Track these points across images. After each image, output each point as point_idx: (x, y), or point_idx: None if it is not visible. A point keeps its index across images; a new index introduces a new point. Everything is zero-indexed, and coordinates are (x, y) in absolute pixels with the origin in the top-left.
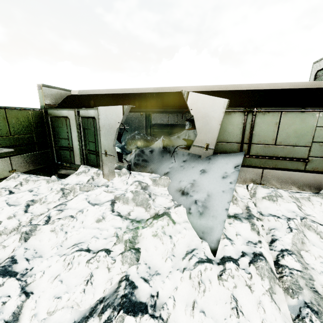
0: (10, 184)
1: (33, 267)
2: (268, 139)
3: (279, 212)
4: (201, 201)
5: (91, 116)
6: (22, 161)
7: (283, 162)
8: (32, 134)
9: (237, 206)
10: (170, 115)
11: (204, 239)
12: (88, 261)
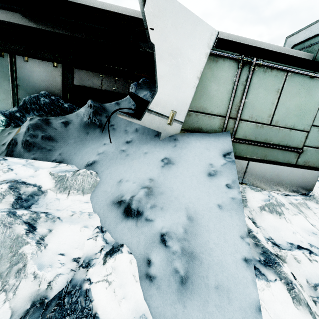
0: None
1: None
2: (264, 114)
3: (299, 237)
4: (178, 237)
5: None
6: None
7: (275, 151)
8: None
9: None
10: (105, 76)
11: None
12: None
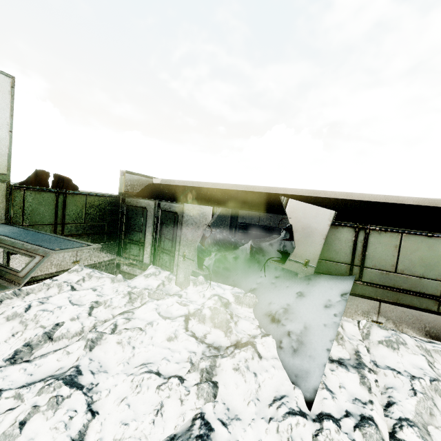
0: (72, 278)
1: (99, 383)
2: (386, 264)
3: (400, 365)
4: (296, 334)
5: (173, 211)
6: (88, 252)
7: (408, 296)
8: (104, 223)
9: (344, 348)
10: (262, 214)
11: (297, 385)
12: (158, 386)
